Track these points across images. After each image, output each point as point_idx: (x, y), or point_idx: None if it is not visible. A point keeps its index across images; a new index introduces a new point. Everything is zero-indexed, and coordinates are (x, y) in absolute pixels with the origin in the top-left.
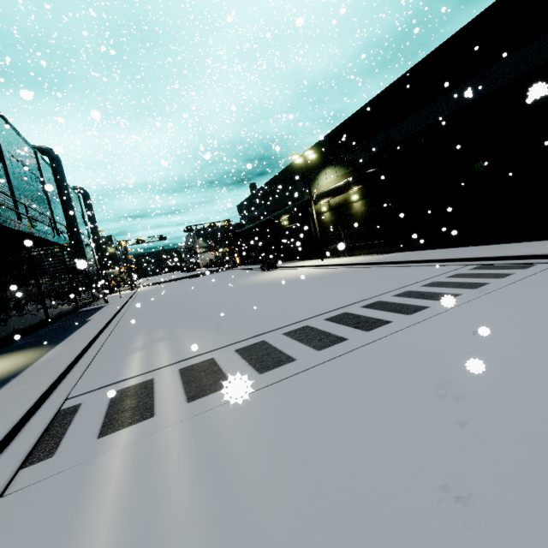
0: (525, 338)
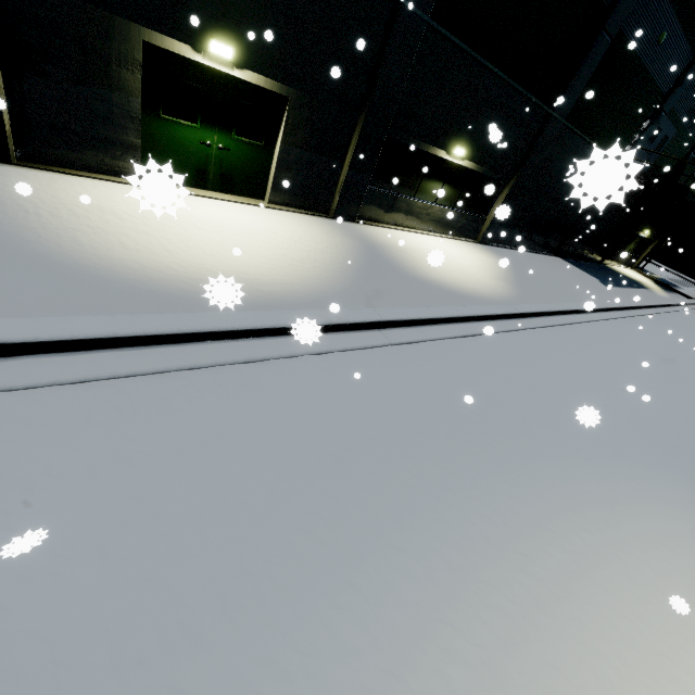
0: None
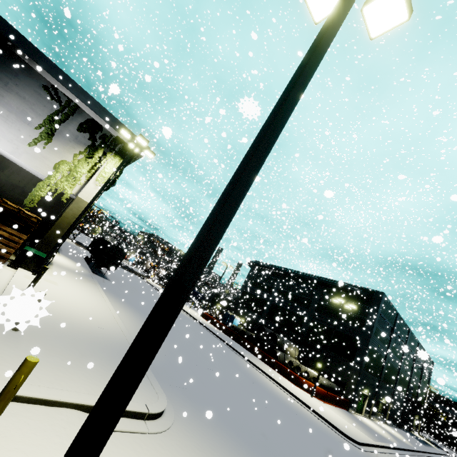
0: None
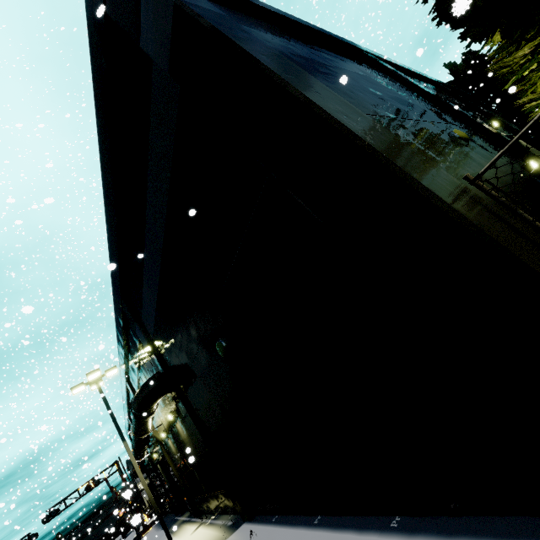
0: None
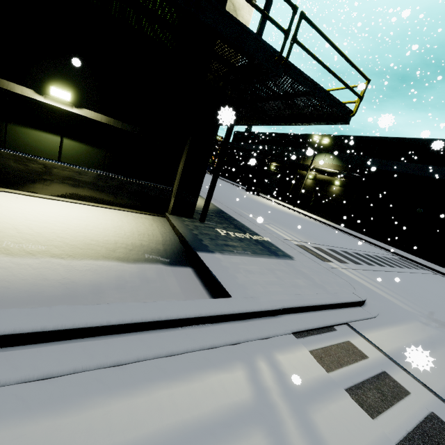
0: (441, 292)
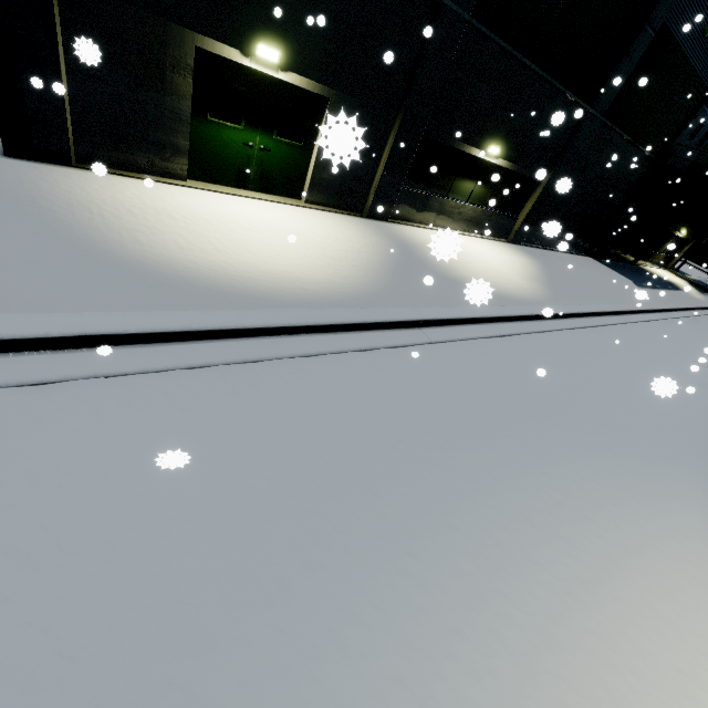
0: None
